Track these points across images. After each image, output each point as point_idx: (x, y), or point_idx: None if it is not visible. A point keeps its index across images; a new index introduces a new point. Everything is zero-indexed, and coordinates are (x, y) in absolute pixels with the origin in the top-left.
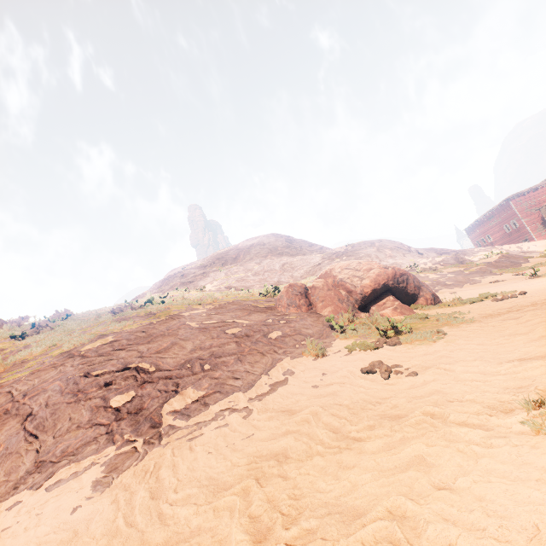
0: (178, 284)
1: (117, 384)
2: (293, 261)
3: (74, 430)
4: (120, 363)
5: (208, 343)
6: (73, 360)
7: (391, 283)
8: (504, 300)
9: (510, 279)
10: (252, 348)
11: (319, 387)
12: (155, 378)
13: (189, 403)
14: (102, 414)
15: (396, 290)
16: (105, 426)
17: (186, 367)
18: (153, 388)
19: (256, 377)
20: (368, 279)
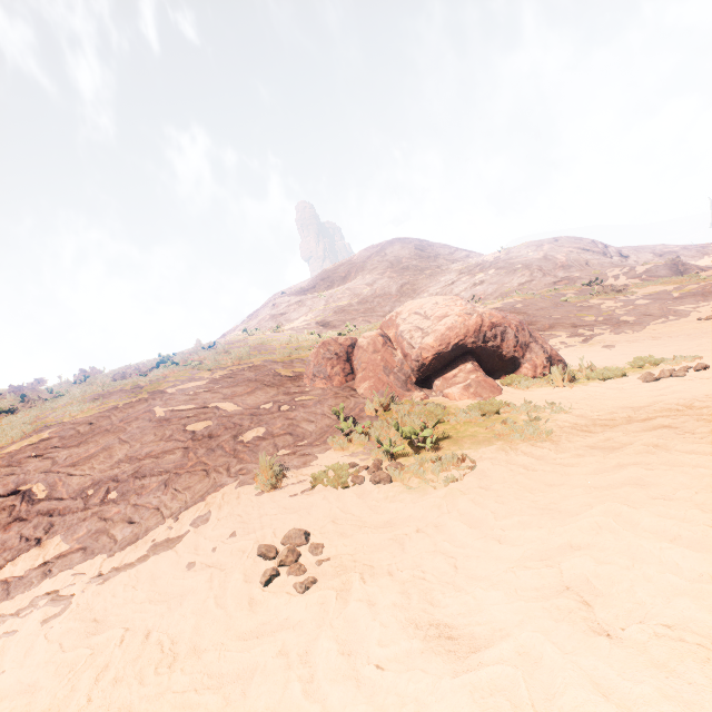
0: (267, 318)
1: None
2: (417, 280)
3: None
4: (15, 482)
5: (147, 449)
6: None
7: (471, 342)
8: (656, 382)
9: None
10: (201, 461)
11: (192, 570)
12: (33, 513)
13: (33, 568)
14: None
15: (482, 352)
16: None
17: (84, 495)
18: (18, 532)
19: (157, 522)
20: (433, 335)
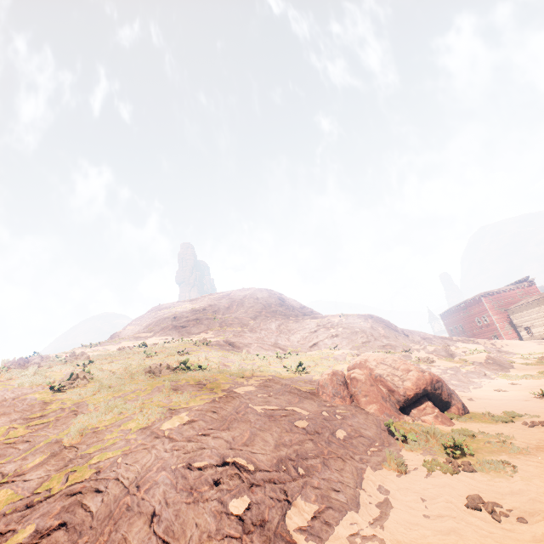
0: (170, 327)
1: (225, 483)
2: (289, 323)
3: (207, 541)
4: (216, 455)
5: (287, 438)
6: (162, 442)
7: (429, 389)
8: (537, 427)
9: (512, 390)
10: (330, 450)
11: (431, 518)
12: (260, 480)
13: (310, 520)
14: (227, 522)
15: (432, 395)
16: (237, 540)
17: (282, 468)
18: (264, 494)
19: (354, 491)
20: (410, 381)
